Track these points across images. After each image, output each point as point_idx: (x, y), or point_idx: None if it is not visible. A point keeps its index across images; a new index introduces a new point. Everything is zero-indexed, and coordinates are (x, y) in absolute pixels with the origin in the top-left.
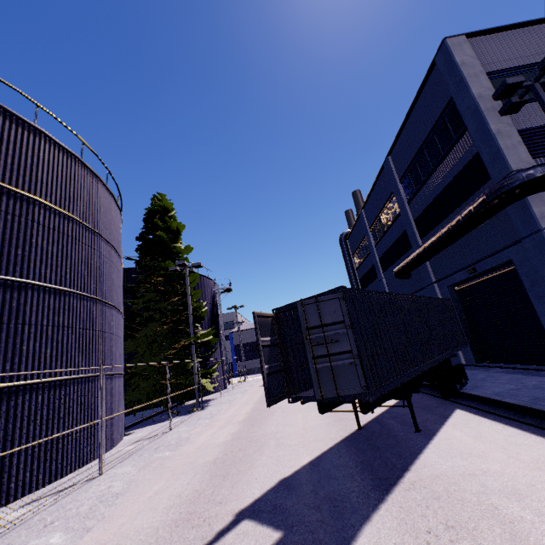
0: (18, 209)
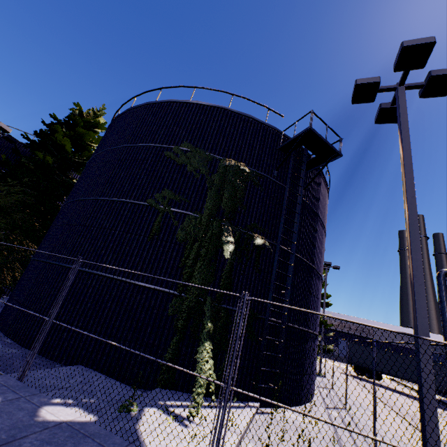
0: (321, 232)
